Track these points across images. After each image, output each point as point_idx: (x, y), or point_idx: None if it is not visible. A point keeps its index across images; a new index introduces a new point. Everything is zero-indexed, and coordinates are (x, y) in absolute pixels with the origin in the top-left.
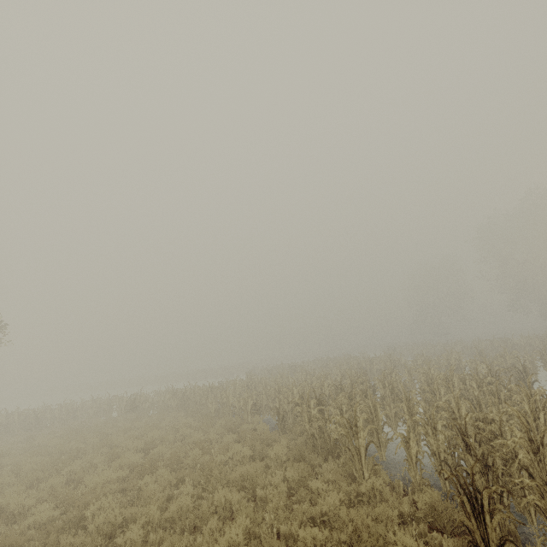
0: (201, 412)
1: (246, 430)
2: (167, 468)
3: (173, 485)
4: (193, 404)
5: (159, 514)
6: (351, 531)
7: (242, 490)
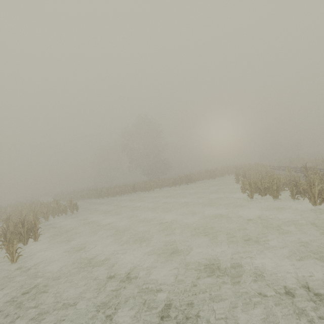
0: None
1: None
2: None
3: None
4: None
5: None
6: None
7: None
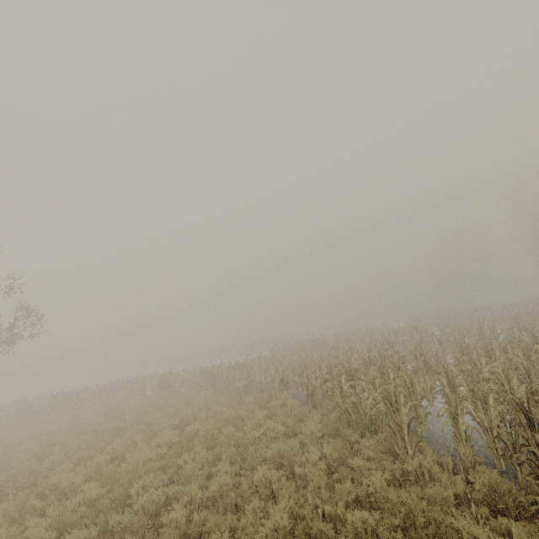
0: (229, 389)
1: (276, 406)
2: (202, 445)
3: (210, 462)
4: (221, 381)
5: (200, 493)
6: (404, 515)
7: (279, 467)
